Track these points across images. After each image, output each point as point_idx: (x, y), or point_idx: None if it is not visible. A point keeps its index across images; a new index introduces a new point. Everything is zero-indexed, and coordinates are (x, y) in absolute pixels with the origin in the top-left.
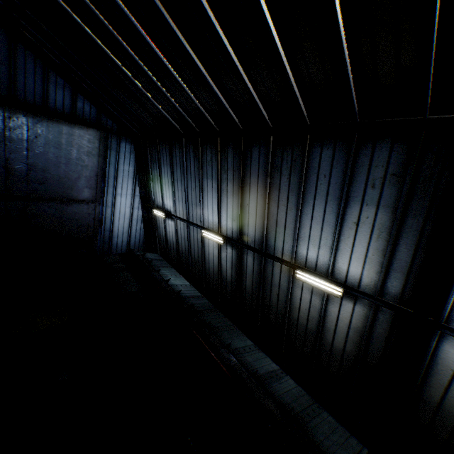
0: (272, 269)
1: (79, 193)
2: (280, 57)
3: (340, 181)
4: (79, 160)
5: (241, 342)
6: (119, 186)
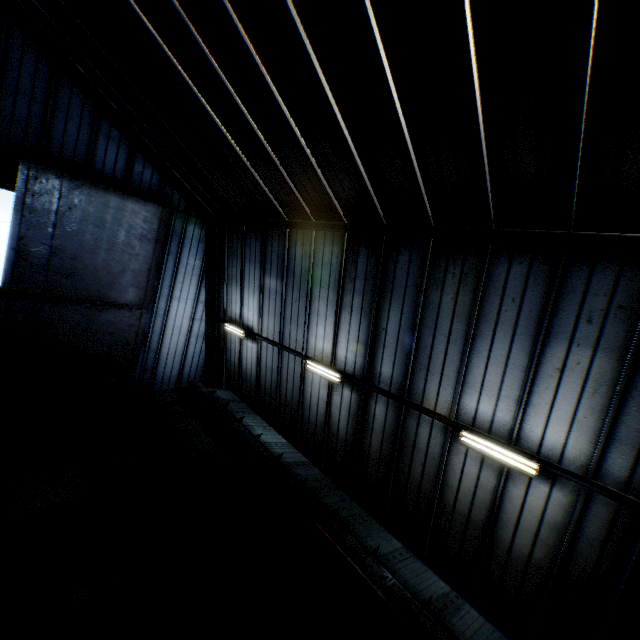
0: (417, 426)
1: (120, 293)
2: (479, 140)
3: (537, 309)
4: (128, 246)
5: (386, 542)
6: (178, 286)
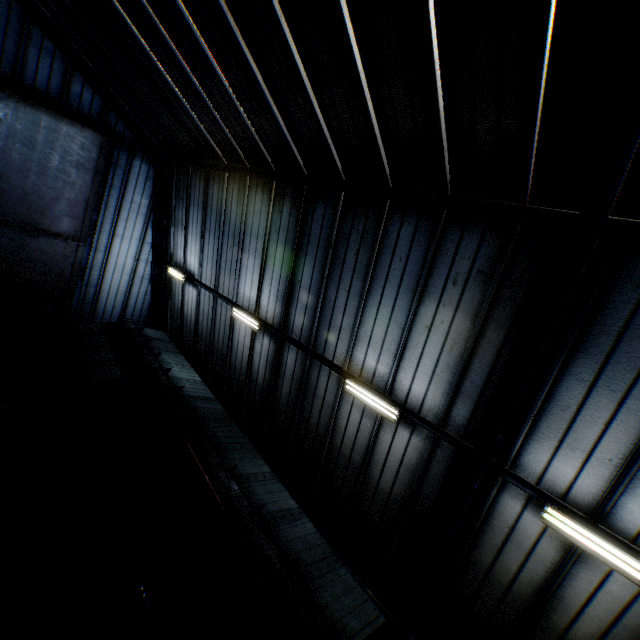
0: (318, 375)
1: (54, 222)
2: (361, 86)
3: (418, 269)
4: (62, 173)
5: (254, 467)
6: (122, 223)
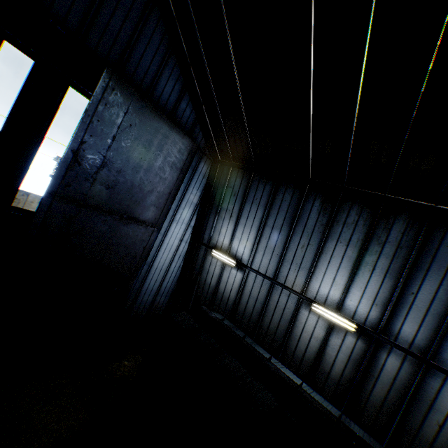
0: (439, 388)
1: (143, 210)
2: None
3: None
4: (160, 169)
5: None
6: (180, 210)
